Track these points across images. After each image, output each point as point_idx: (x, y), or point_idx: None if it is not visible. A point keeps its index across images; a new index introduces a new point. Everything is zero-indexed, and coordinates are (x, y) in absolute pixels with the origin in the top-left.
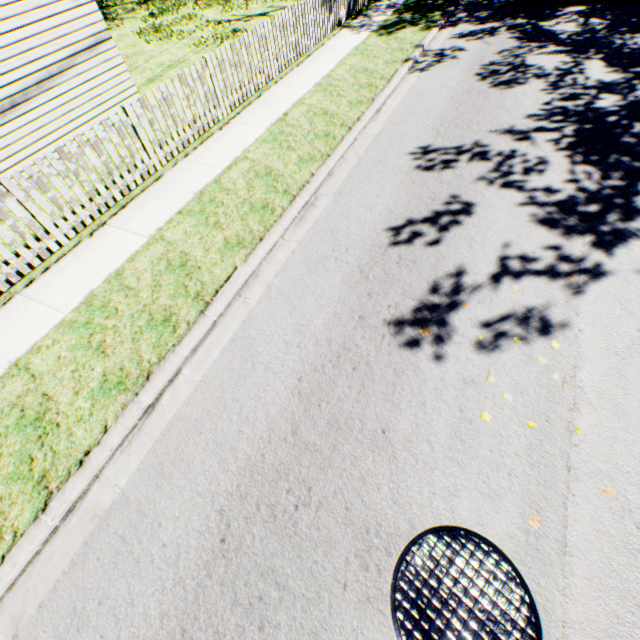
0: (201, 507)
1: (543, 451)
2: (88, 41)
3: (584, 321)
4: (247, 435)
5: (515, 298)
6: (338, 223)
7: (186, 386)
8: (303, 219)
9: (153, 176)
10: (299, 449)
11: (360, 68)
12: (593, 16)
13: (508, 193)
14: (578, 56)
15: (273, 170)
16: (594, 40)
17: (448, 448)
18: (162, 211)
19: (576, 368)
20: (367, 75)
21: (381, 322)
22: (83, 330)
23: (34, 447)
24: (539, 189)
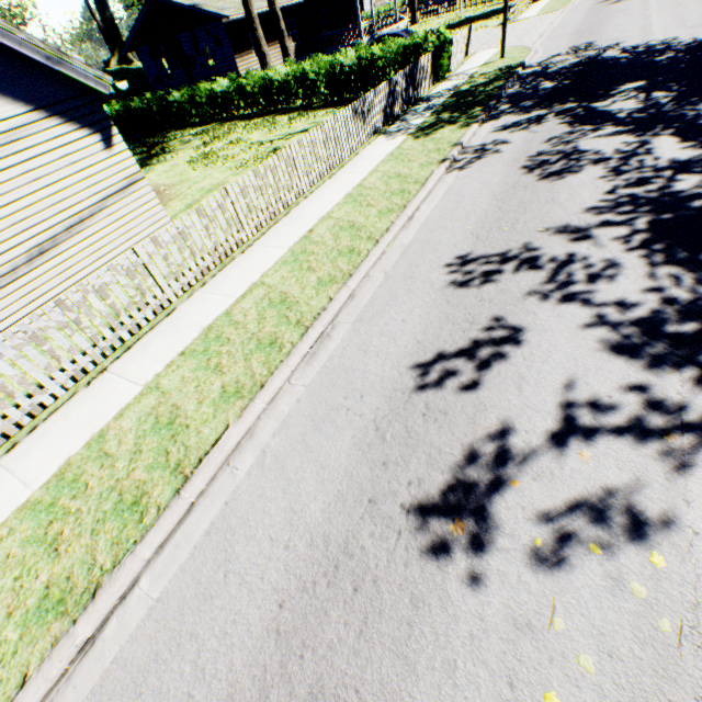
0: None
1: None
2: (121, 184)
3: (701, 515)
4: None
5: (587, 472)
6: (355, 359)
7: (139, 606)
8: (315, 355)
9: (166, 310)
10: None
11: (393, 173)
12: (655, 89)
13: (568, 310)
14: (642, 134)
15: (289, 296)
16: (660, 115)
17: None
18: (165, 352)
19: (699, 608)
20: (400, 180)
21: (398, 509)
22: (44, 515)
23: None
24: (609, 302)
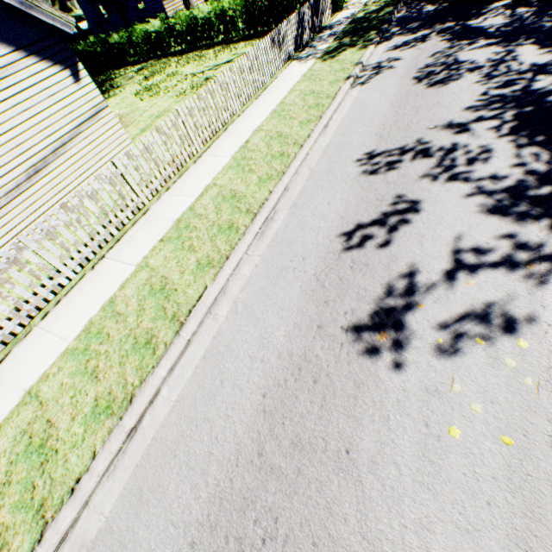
0: (174, 538)
1: (525, 473)
2: (90, 112)
3: None
4: (216, 457)
5: (473, 294)
6: (295, 234)
7: (164, 406)
8: (264, 233)
9: (142, 210)
10: (265, 473)
11: (308, 91)
12: (519, 6)
13: (454, 185)
14: (509, 45)
15: (237, 192)
16: (523, 27)
17: (416, 470)
18: (148, 240)
19: (551, 369)
20: (314, 96)
21: (339, 330)
22: (82, 356)
23: (37, 474)
24: (485, 177)
